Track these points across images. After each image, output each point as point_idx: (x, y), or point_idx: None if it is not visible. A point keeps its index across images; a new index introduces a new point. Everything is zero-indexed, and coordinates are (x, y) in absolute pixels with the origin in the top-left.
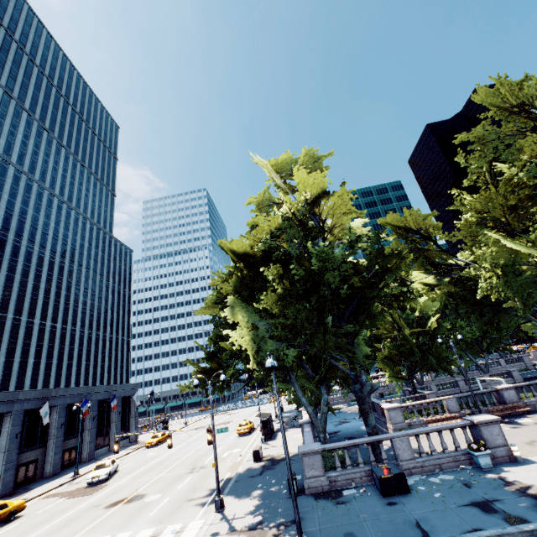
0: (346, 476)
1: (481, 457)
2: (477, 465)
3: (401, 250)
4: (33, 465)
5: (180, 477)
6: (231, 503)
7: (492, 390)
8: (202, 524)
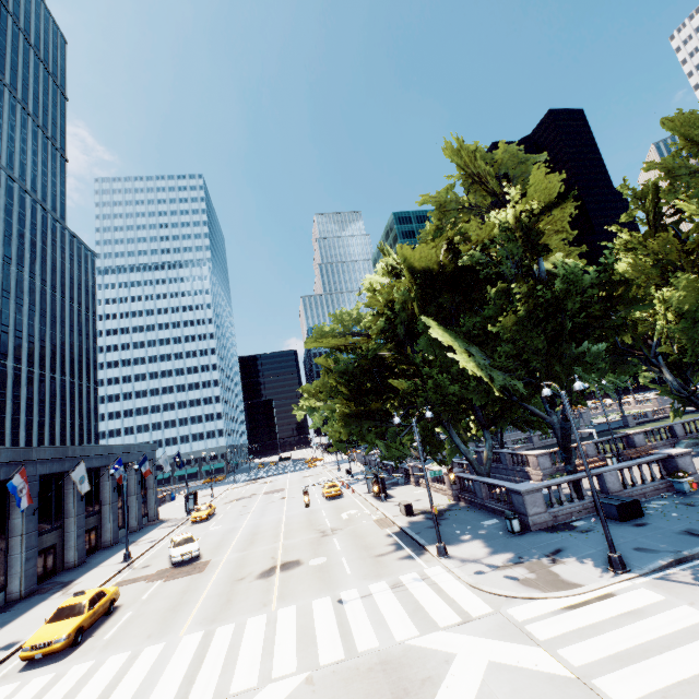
0: (565, 511)
1: (685, 483)
2: (679, 491)
3: (627, 281)
4: (50, 553)
5: (321, 541)
6: (450, 549)
7: (624, 435)
8: (444, 569)
